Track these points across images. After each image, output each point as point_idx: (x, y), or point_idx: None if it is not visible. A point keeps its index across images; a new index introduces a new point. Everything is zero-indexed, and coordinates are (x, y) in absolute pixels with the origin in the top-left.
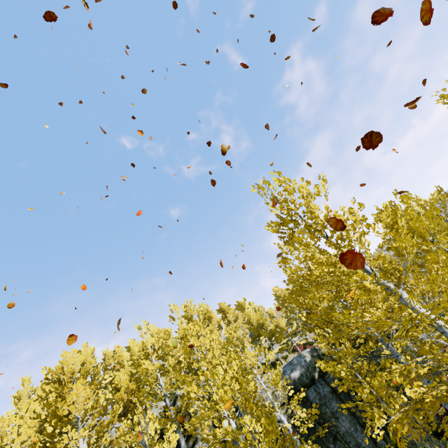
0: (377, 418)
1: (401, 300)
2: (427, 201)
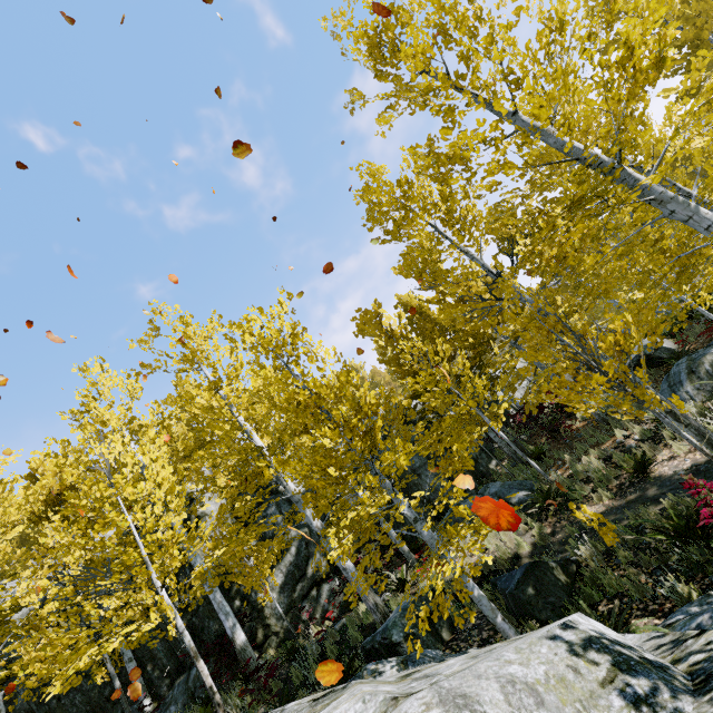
0: (519, 238)
1: (549, 139)
2: None
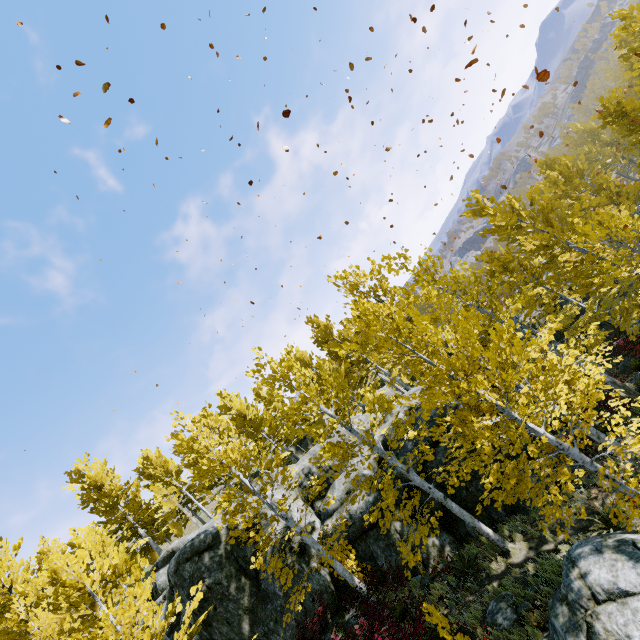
0: None
1: None
2: None
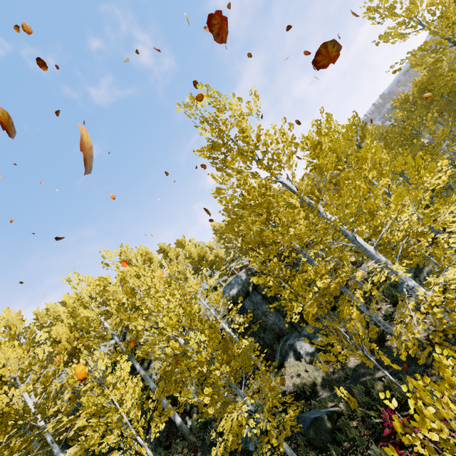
0: (296, 308)
1: (319, 214)
2: (344, 127)
